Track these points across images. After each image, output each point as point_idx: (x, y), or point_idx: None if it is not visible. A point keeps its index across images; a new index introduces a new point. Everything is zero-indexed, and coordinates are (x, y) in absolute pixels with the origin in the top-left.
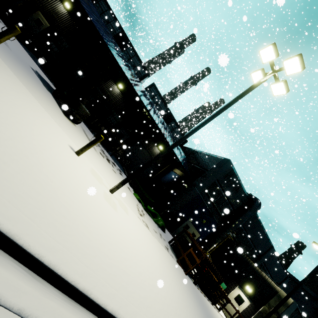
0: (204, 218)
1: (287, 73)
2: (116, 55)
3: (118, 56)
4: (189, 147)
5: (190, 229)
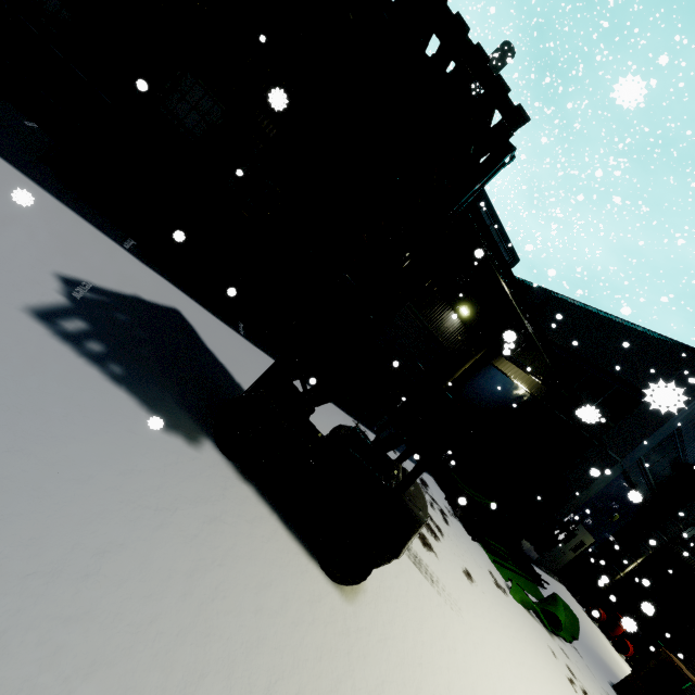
0: (615, 510)
1: None
2: None
3: None
4: (524, 280)
5: (575, 537)
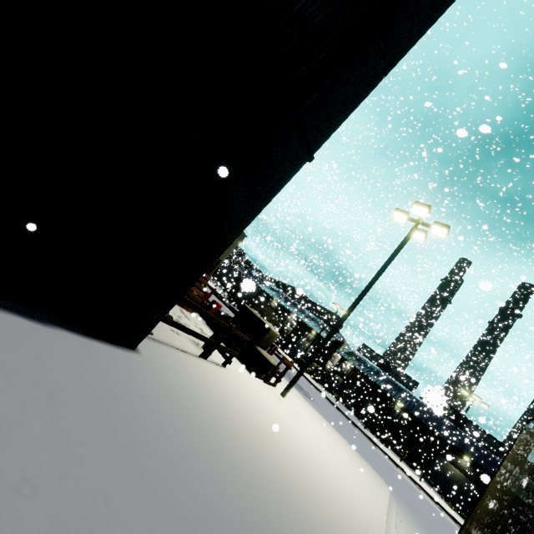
0: None
1: (478, 400)
2: (389, 390)
3: (391, 389)
4: None
5: None
